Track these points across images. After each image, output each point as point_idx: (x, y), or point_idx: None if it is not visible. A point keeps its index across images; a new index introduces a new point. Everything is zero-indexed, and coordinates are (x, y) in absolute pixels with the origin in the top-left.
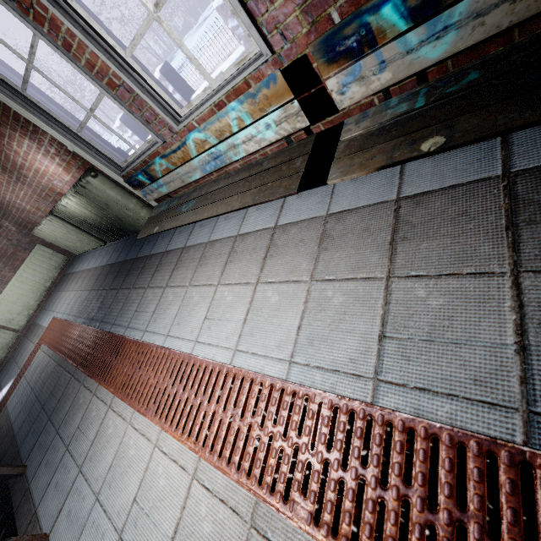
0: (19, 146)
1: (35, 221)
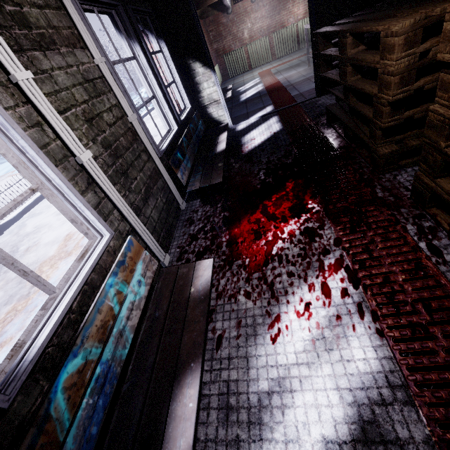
0: None
1: (231, 48)
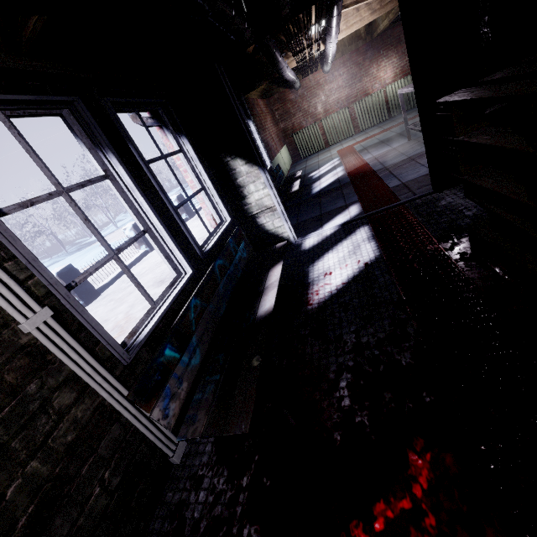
0: (386, 62)
1: (302, 126)
